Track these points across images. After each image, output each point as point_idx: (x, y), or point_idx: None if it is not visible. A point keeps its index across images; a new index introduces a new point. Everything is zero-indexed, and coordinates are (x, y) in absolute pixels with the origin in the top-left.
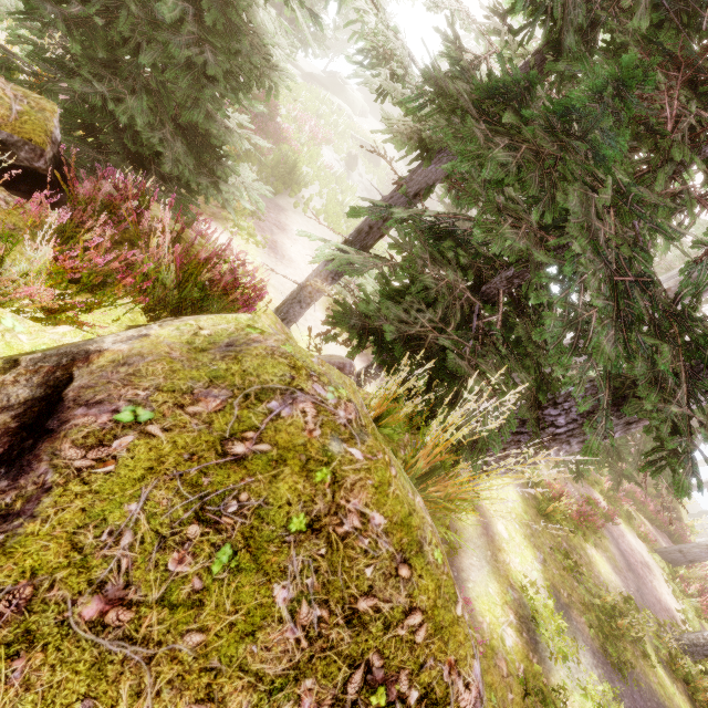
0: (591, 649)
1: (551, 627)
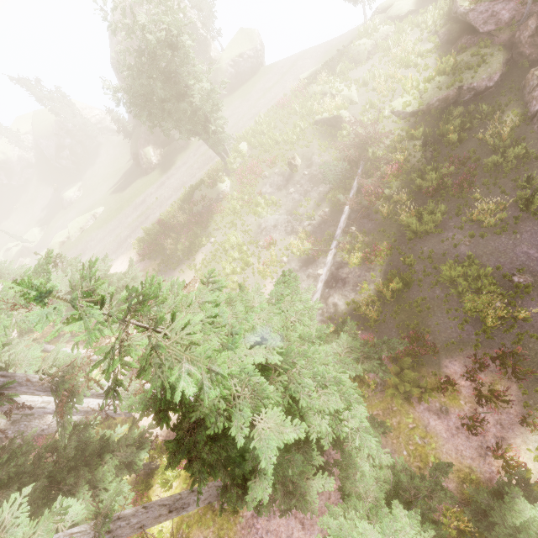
0: None
1: None
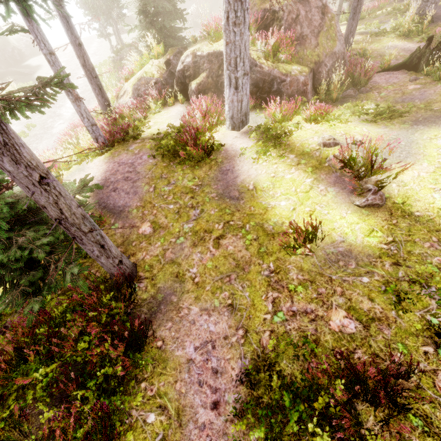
0: (394, 20)
1: (372, 26)
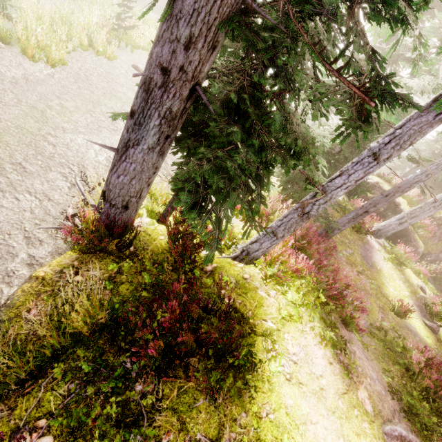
0: None
1: None
